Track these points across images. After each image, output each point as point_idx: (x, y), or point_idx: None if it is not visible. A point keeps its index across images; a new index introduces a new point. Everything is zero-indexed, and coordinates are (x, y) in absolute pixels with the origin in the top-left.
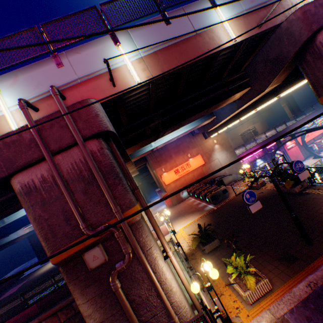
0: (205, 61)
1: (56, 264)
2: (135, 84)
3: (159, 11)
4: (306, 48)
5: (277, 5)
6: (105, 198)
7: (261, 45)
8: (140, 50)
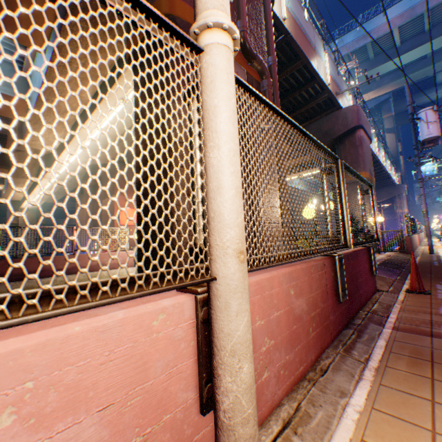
0: (302, 80)
1: (175, 20)
2: (280, 16)
3: (305, 3)
4: (348, 136)
5: (342, 97)
6: (259, 43)
7: (321, 116)
8: (289, 4)
